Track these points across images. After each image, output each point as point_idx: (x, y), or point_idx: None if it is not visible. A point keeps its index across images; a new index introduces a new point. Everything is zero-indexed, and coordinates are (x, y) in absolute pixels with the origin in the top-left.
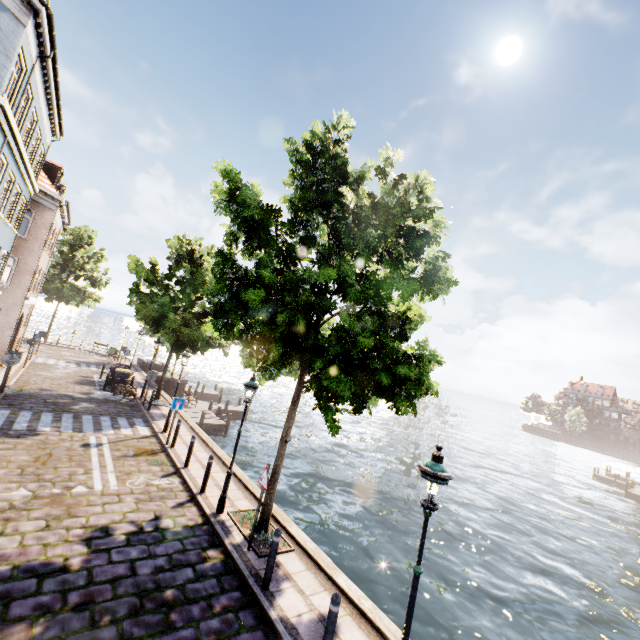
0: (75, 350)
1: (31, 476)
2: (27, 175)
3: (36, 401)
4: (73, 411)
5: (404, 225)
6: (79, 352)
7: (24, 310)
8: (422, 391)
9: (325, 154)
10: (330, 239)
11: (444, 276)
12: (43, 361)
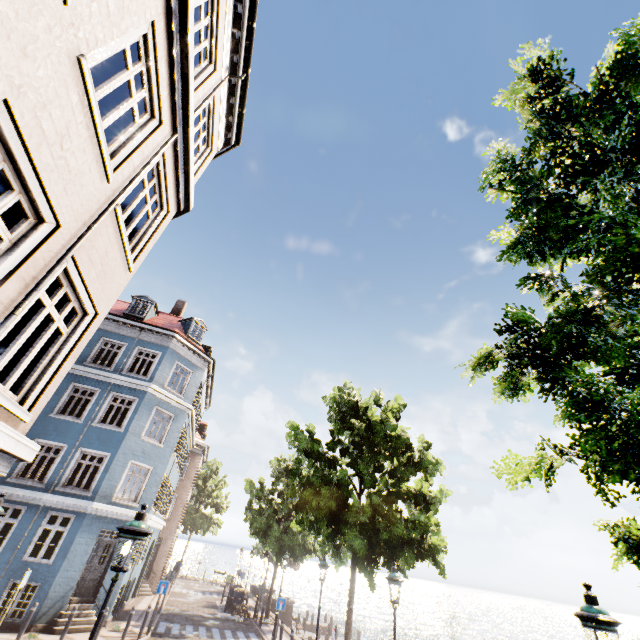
0: (199, 581)
1: None
2: (192, 437)
3: (181, 617)
4: (205, 625)
5: (386, 434)
6: (202, 583)
7: (174, 538)
8: (435, 550)
9: (342, 401)
10: (353, 448)
11: (427, 459)
12: (179, 590)
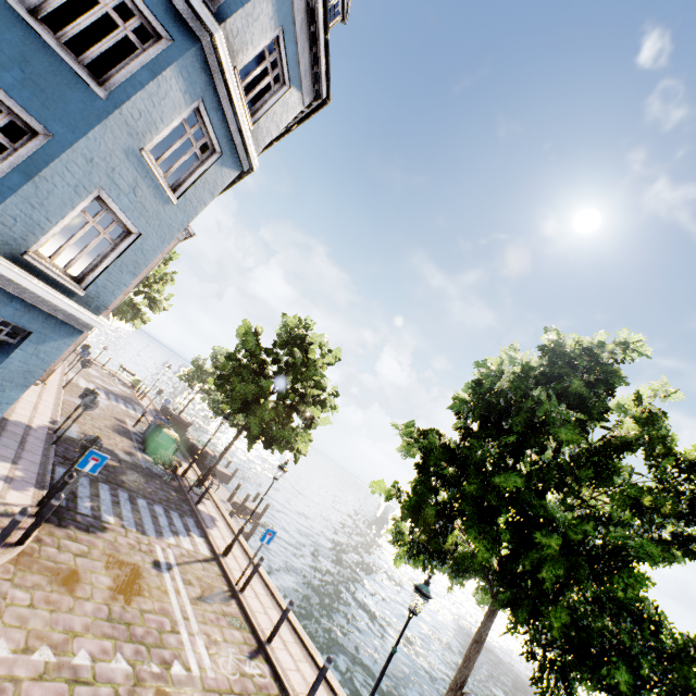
0: (98, 367)
1: (121, 625)
2: None
3: None
4: (126, 486)
5: None
6: (102, 372)
7: None
8: None
9: (599, 365)
10: (582, 460)
11: None
12: (75, 380)
